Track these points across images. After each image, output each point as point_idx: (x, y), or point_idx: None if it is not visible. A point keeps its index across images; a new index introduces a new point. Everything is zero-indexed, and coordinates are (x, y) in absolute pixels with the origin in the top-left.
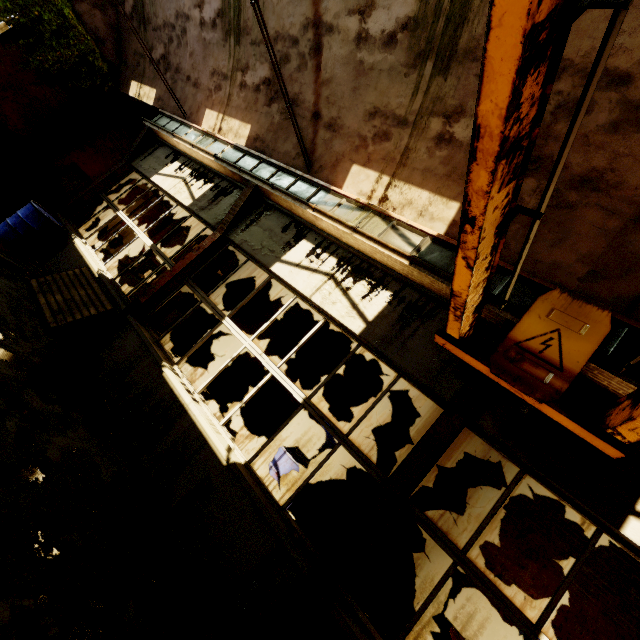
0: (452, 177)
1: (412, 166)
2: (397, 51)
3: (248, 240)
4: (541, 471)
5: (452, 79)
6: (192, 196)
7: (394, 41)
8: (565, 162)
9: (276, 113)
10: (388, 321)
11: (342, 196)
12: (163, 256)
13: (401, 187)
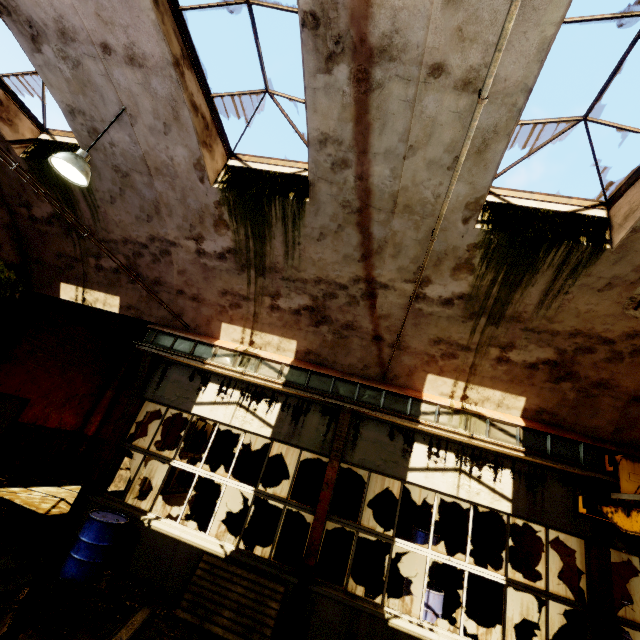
0: (514, 382)
1: (481, 375)
2: (454, 308)
3: (366, 458)
4: None
5: (502, 328)
6: (266, 423)
7: (451, 303)
8: (586, 375)
9: (327, 333)
10: (522, 494)
11: (435, 404)
12: (280, 499)
13: (477, 389)
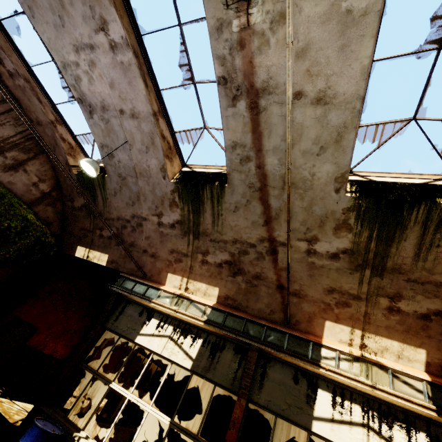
0: (410, 332)
1: (375, 324)
2: (341, 261)
3: (271, 399)
4: None
5: (387, 279)
6: (189, 356)
7: (337, 257)
8: None
9: (241, 282)
10: None
11: (334, 349)
12: (190, 434)
13: (373, 338)
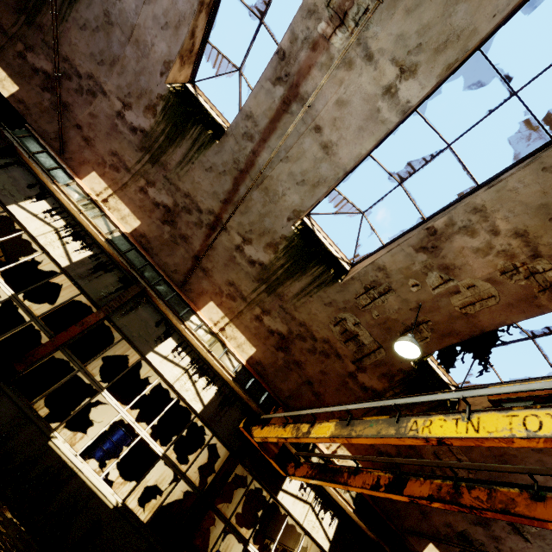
0: (257, 336)
1: (242, 321)
2: (253, 269)
3: (128, 326)
4: (261, 479)
5: (270, 298)
6: (69, 257)
7: (254, 264)
8: (294, 354)
9: (167, 232)
10: (214, 405)
11: (202, 320)
12: (31, 313)
13: (233, 328)
